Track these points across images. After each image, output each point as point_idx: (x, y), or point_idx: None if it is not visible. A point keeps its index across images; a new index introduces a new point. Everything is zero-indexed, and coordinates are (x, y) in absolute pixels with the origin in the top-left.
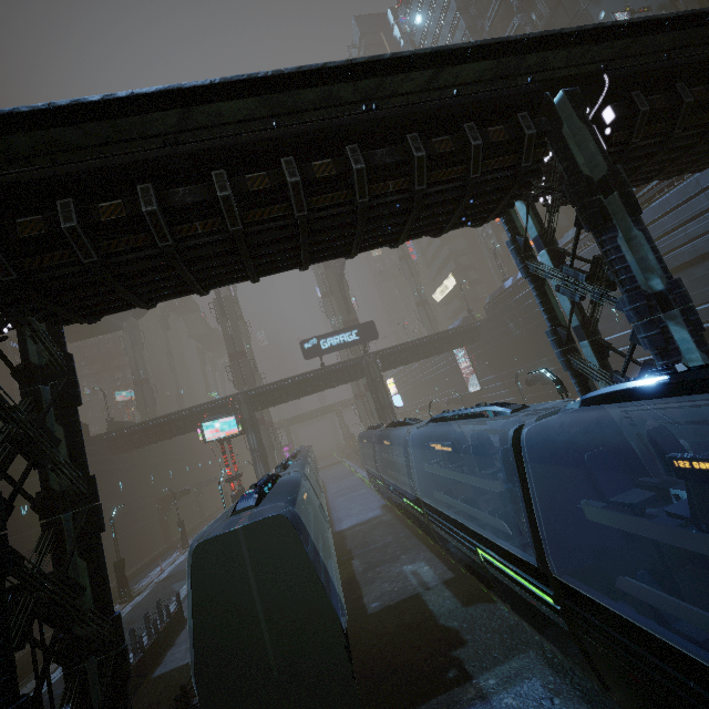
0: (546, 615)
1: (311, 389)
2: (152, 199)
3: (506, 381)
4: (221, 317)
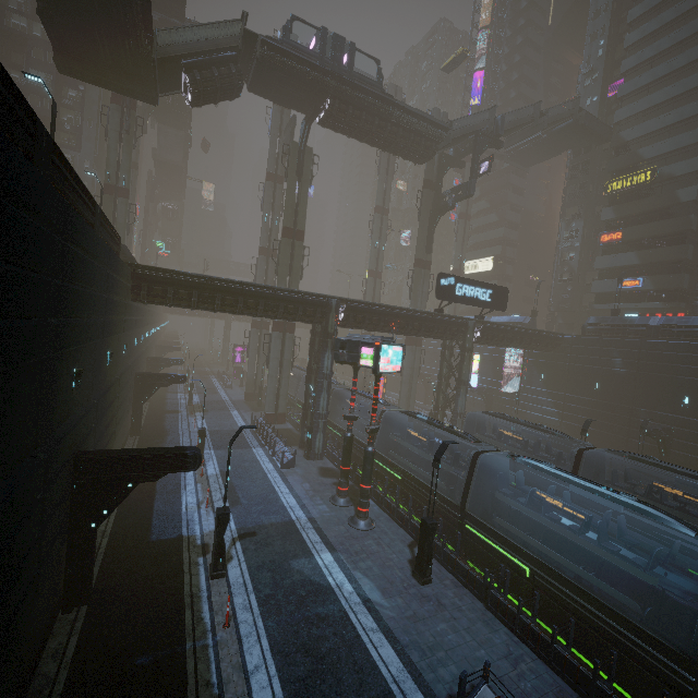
0: None
1: (409, 330)
2: None
3: (563, 402)
4: (293, 172)
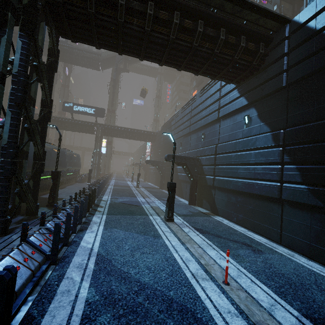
0: None
1: (64, 127)
2: None
3: None
4: None
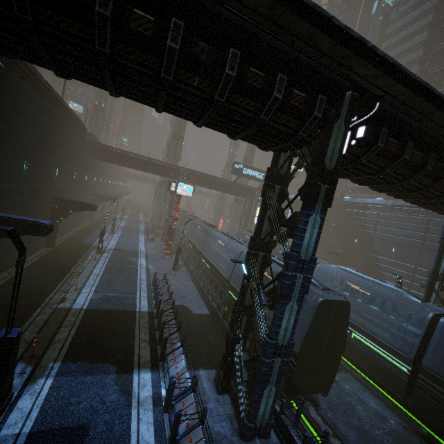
0: (393, 371)
1: (221, 189)
2: (432, 164)
3: None
4: None
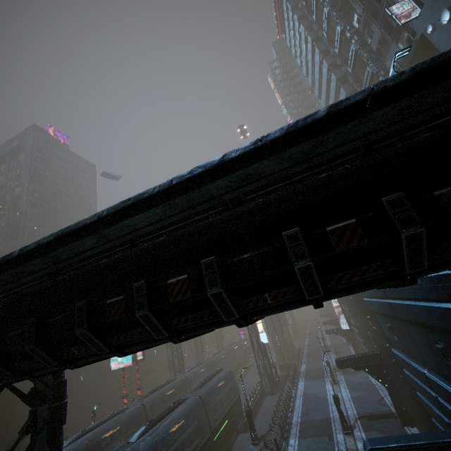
0: None
1: None
2: None
3: (360, 333)
4: None
